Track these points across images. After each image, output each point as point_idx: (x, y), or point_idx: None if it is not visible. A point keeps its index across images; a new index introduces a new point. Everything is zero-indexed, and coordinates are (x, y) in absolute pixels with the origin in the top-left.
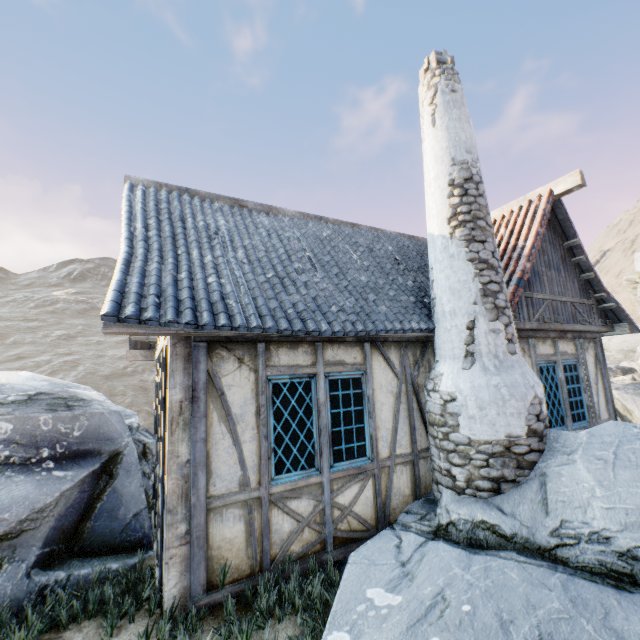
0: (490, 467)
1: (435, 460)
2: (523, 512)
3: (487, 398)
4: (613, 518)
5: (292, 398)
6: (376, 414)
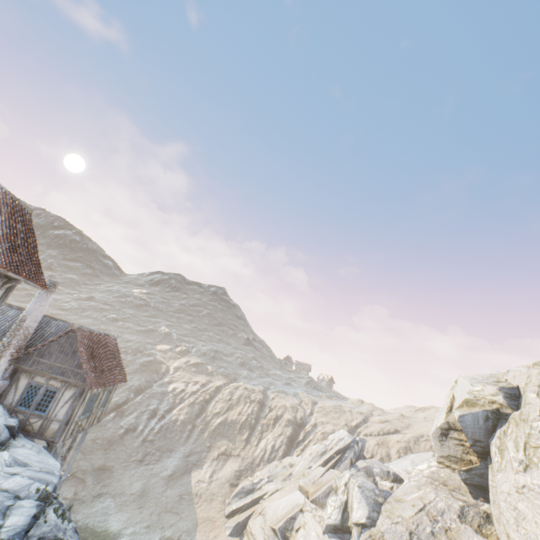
0: None
1: None
2: None
3: None
4: None
5: None
6: None
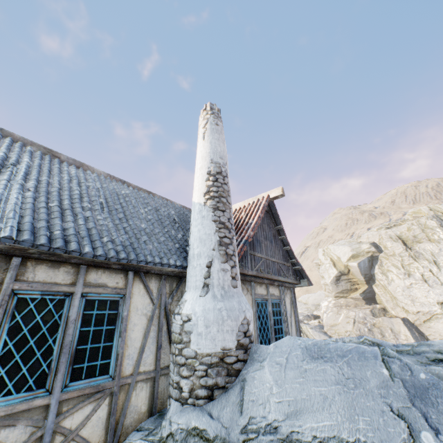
0: (208, 376)
1: (171, 375)
2: (226, 414)
3: (212, 318)
4: (281, 410)
5: (38, 314)
6: (127, 333)
